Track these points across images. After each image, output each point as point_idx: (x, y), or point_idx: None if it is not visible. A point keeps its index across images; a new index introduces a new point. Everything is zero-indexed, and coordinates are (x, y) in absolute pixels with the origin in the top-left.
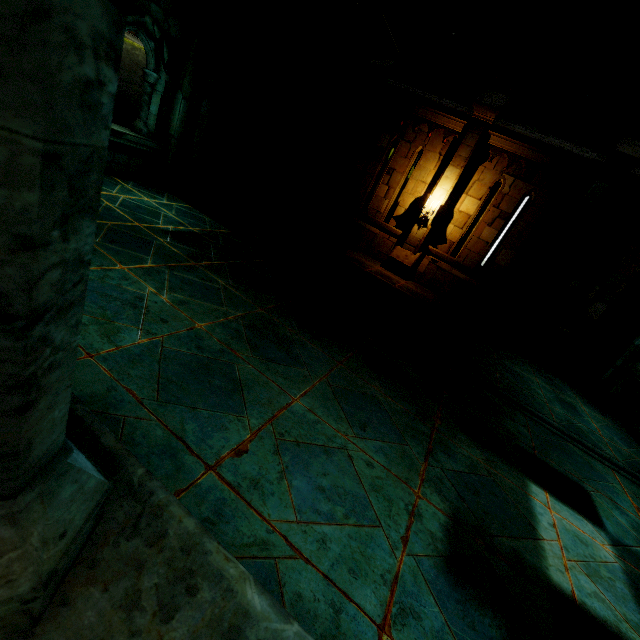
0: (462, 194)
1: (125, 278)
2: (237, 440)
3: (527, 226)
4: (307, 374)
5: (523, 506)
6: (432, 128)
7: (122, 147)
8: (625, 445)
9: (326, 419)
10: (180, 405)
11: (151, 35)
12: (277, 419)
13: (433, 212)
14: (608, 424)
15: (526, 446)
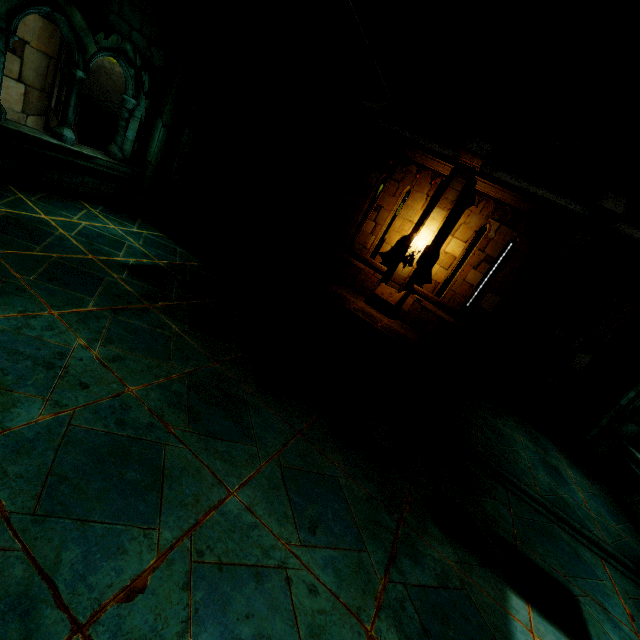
0: (448, 236)
1: (51, 327)
2: (134, 570)
3: (512, 272)
4: (255, 452)
5: (501, 633)
6: (420, 170)
7: (93, 171)
8: (613, 520)
9: (267, 520)
10: (66, 518)
11: (131, 62)
12: (200, 527)
13: (419, 252)
14: (595, 492)
15: (507, 535)
